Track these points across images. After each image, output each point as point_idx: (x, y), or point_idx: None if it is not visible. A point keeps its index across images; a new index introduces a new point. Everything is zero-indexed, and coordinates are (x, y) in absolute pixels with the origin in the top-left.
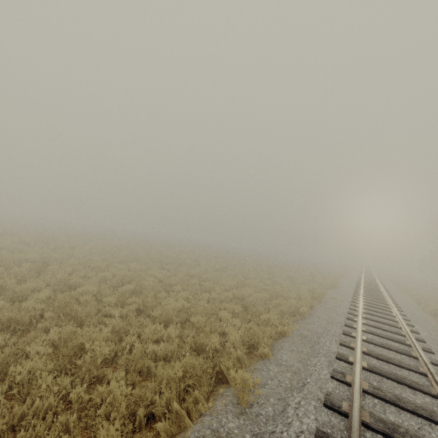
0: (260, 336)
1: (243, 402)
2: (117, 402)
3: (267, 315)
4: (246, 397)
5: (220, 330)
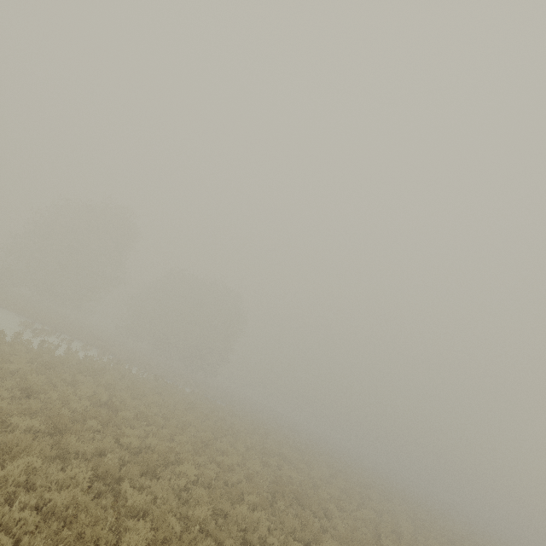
0: None
1: None
2: None
3: None
4: None
5: None
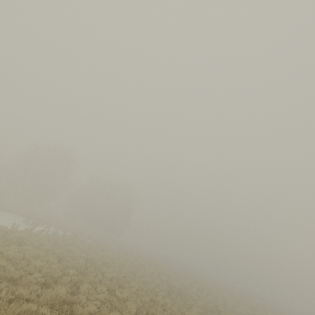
0: None
1: None
2: None
3: None
4: None
5: None
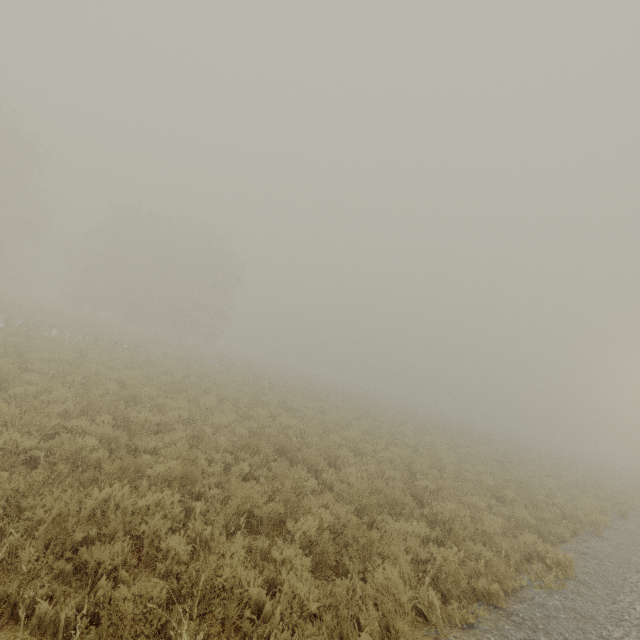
0: (617, 496)
1: (633, 509)
2: (585, 496)
3: (608, 489)
4: (634, 508)
5: (591, 488)
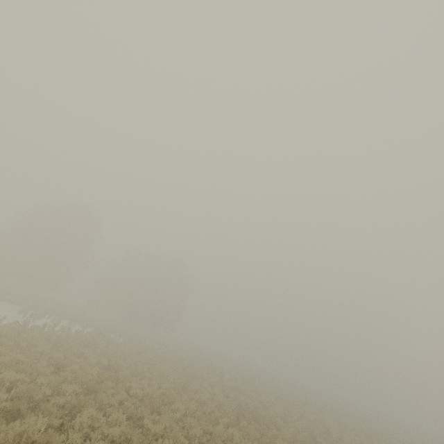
0: None
1: None
2: None
3: None
4: None
5: None
